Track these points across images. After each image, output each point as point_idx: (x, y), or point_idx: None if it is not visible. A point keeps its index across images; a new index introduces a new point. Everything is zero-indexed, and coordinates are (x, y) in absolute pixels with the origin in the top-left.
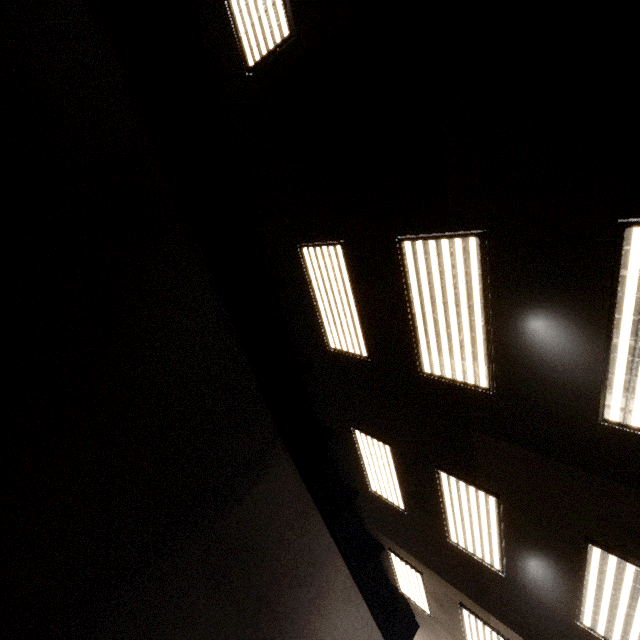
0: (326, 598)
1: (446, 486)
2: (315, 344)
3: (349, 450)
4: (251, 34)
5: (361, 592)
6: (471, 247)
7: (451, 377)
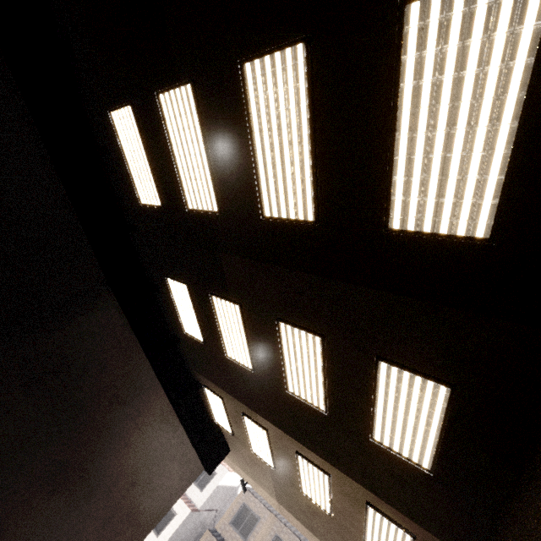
0: (145, 417)
1: (217, 308)
2: (134, 205)
3: (169, 300)
4: None
5: (178, 416)
6: (189, 93)
7: (201, 208)
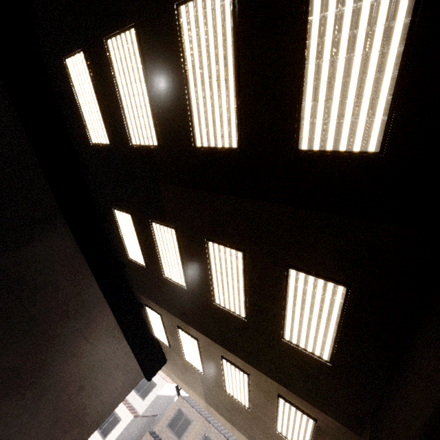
0: (92, 331)
1: (156, 233)
2: (86, 145)
3: (116, 230)
4: None
5: (122, 331)
6: (133, 37)
7: (143, 143)
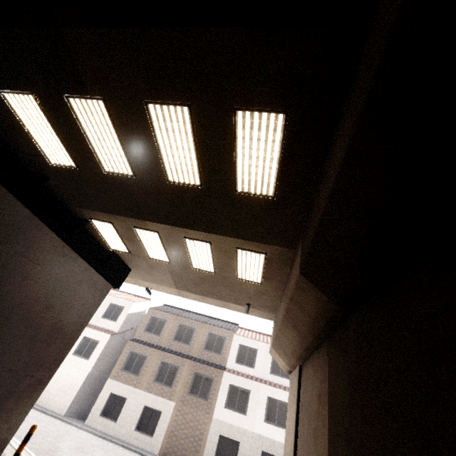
0: (37, 253)
1: (79, 114)
2: None
3: (17, 129)
4: None
5: (73, 249)
6: None
7: None
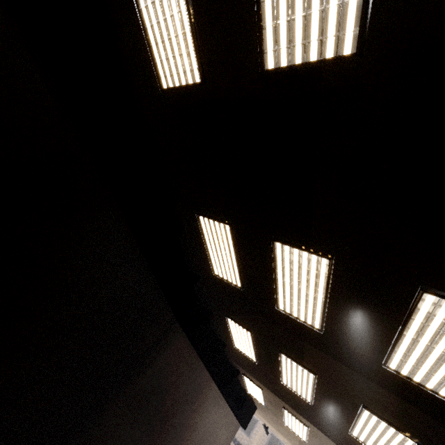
0: (204, 407)
1: (284, 361)
2: (203, 267)
3: (222, 324)
4: (166, 65)
5: (225, 399)
6: (323, 262)
7: (296, 317)
